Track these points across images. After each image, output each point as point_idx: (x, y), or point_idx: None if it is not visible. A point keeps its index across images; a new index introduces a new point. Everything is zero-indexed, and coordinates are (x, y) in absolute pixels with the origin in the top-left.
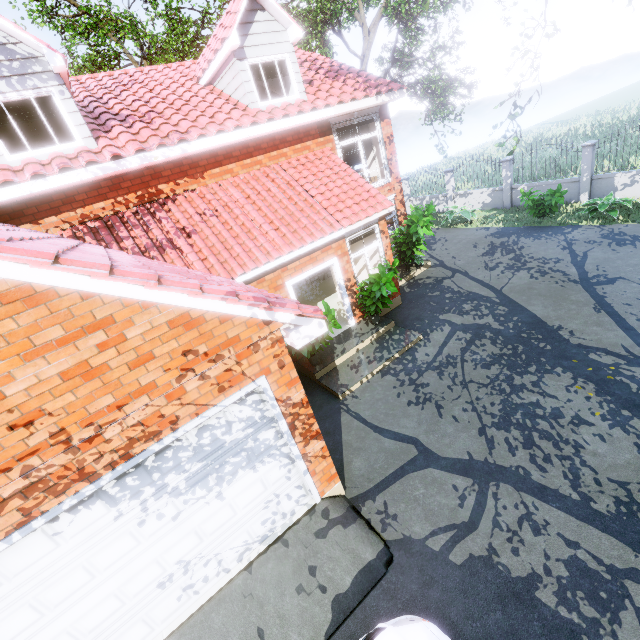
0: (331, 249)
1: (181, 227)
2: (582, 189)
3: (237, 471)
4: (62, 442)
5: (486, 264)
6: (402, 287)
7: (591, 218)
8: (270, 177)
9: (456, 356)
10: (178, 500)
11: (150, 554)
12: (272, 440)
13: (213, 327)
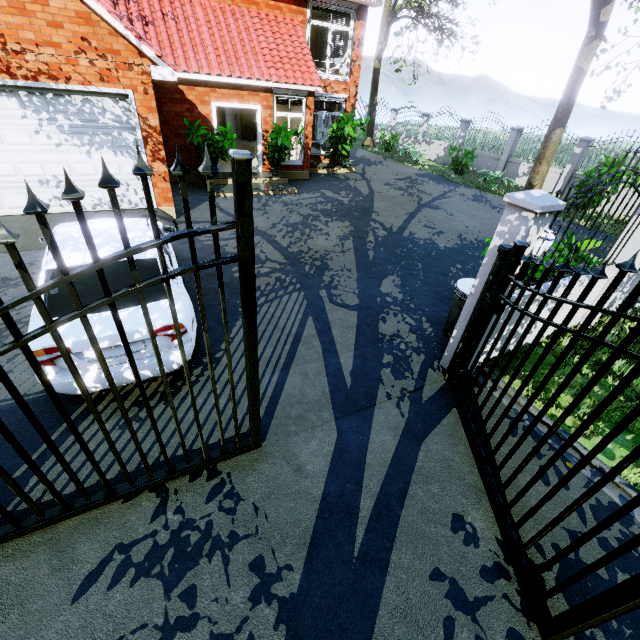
0: (258, 96)
1: (144, 15)
2: (499, 167)
3: (104, 146)
4: (1, 43)
5: (388, 182)
6: (321, 174)
7: (486, 188)
8: (236, 16)
9: (304, 204)
10: (62, 136)
11: (38, 157)
12: (132, 143)
13: (104, 34)
